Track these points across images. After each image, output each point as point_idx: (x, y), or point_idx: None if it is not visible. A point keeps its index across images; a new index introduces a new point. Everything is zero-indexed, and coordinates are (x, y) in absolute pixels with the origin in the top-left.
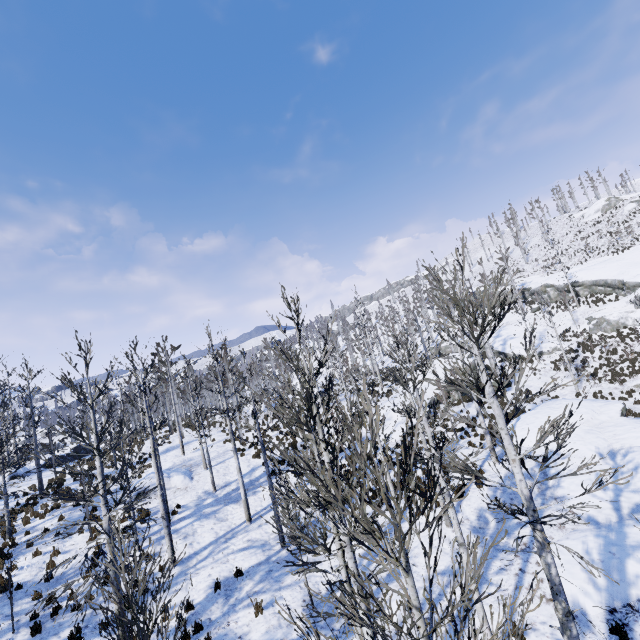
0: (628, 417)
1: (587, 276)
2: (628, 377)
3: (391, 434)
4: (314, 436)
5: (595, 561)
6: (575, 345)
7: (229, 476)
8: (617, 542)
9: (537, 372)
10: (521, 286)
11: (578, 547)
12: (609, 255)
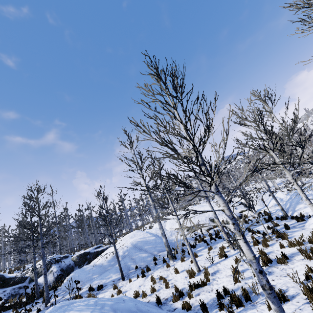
0: None
1: None
2: None
3: None
4: (309, 150)
5: None
6: None
7: (276, 182)
8: None
9: None
10: None
11: None
12: None
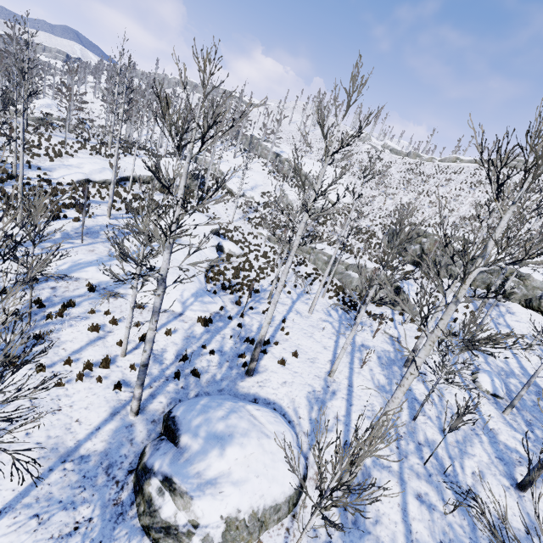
0: (228, 240)
1: (306, 168)
2: (262, 228)
3: (65, 175)
4: None
5: (77, 262)
6: (263, 202)
7: None
8: (103, 261)
9: (228, 203)
10: (280, 152)
11: (80, 257)
12: (331, 166)
